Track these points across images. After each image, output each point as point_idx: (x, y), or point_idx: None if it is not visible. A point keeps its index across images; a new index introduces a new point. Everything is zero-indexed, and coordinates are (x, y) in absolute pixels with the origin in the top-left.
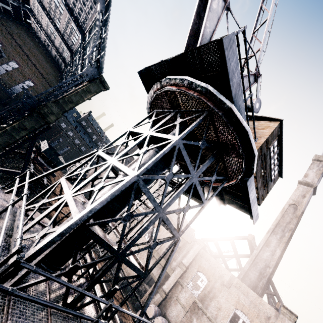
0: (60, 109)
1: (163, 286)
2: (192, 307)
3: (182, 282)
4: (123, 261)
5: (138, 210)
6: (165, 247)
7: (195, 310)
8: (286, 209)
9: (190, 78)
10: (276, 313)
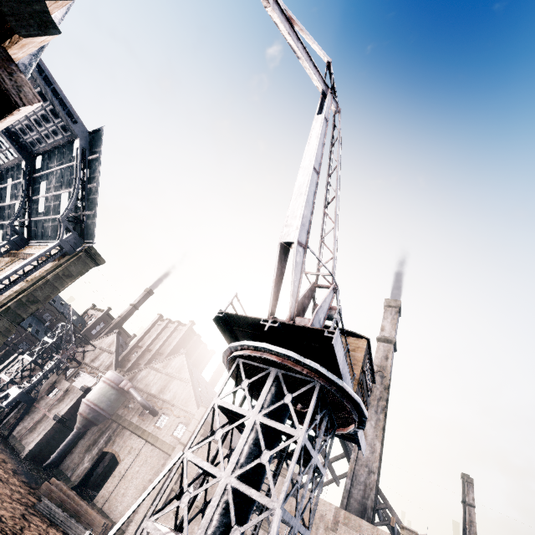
0: (11, 320)
1: None
2: None
3: None
4: None
5: (164, 444)
6: None
7: None
8: None
9: (297, 356)
10: None
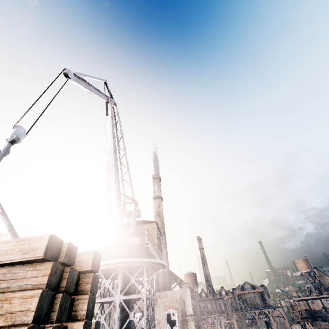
0: None
1: None
2: None
3: None
4: None
5: None
6: None
7: None
8: (156, 220)
9: (133, 259)
10: (182, 291)
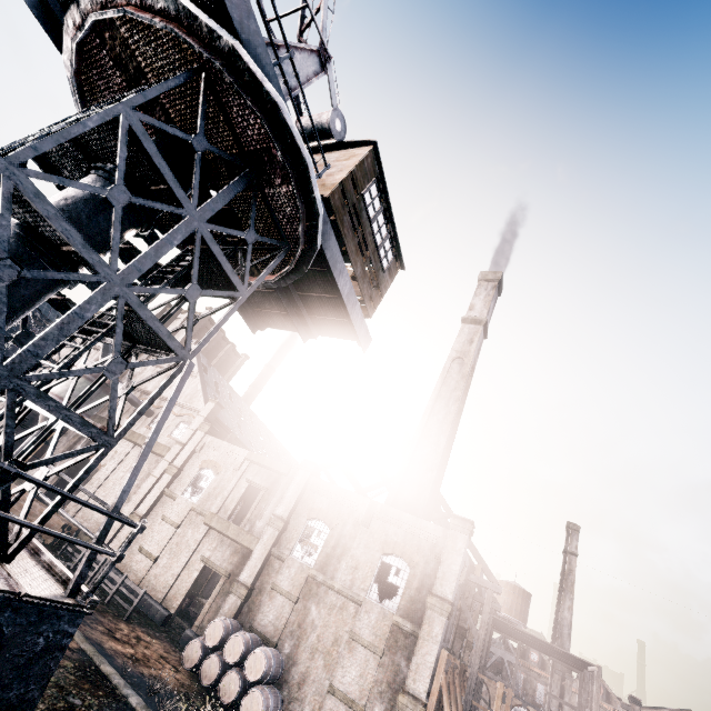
0: None
1: (241, 577)
2: (306, 588)
3: (281, 552)
4: (25, 393)
5: (158, 445)
6: (235, 500)
7: (312, 591)
8: (448, 368)
9: None
10: (444, 532)
